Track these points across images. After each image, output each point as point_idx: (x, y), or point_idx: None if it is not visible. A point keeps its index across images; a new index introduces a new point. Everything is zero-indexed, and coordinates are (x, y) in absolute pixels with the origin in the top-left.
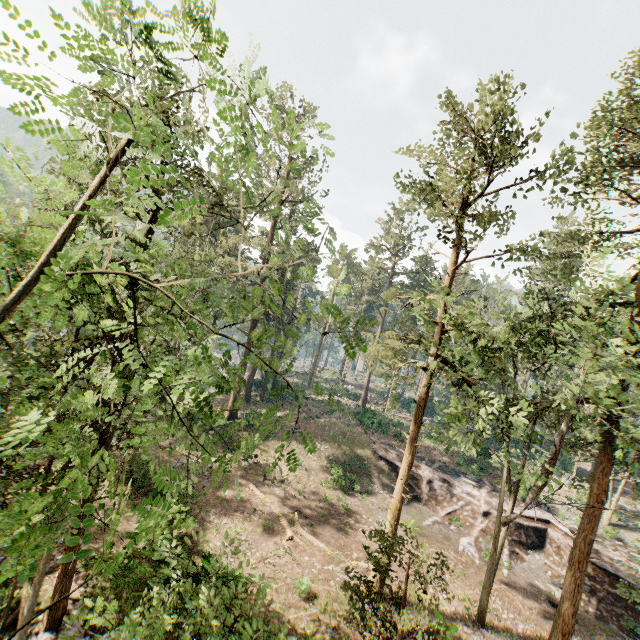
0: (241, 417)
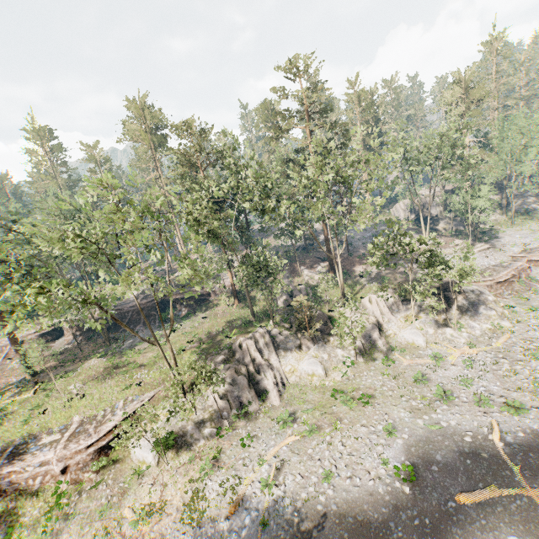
0: None
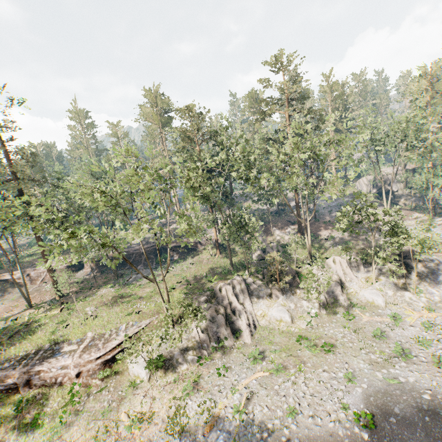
0: None
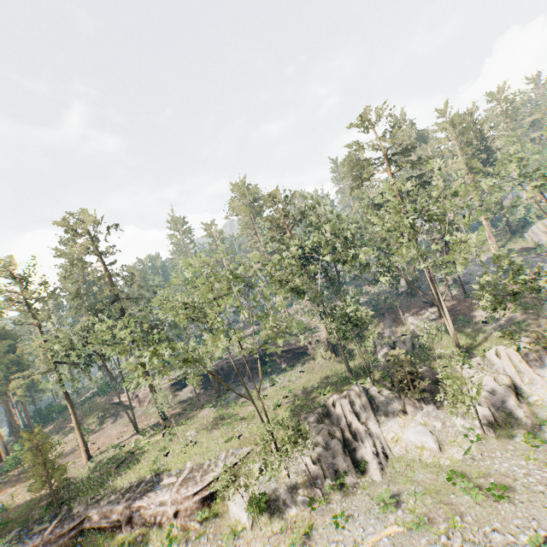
0: (13, 453)
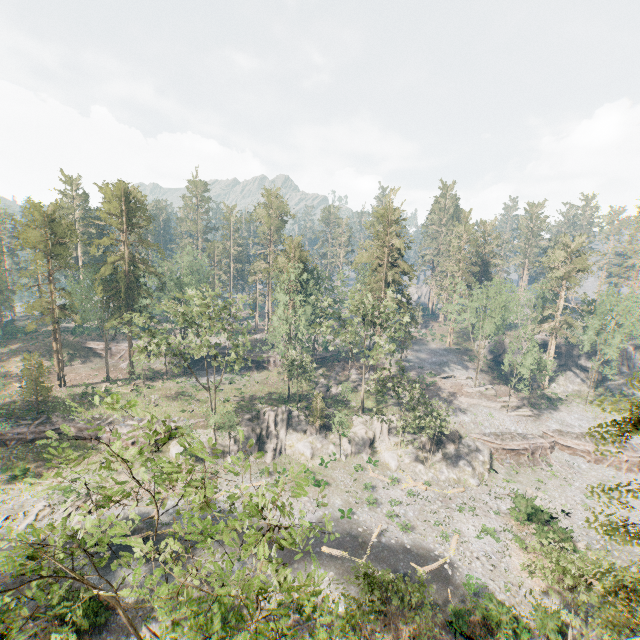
0: None
